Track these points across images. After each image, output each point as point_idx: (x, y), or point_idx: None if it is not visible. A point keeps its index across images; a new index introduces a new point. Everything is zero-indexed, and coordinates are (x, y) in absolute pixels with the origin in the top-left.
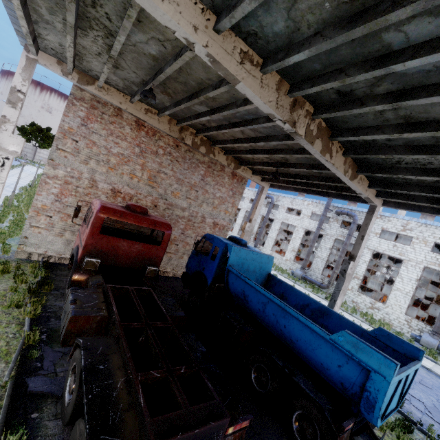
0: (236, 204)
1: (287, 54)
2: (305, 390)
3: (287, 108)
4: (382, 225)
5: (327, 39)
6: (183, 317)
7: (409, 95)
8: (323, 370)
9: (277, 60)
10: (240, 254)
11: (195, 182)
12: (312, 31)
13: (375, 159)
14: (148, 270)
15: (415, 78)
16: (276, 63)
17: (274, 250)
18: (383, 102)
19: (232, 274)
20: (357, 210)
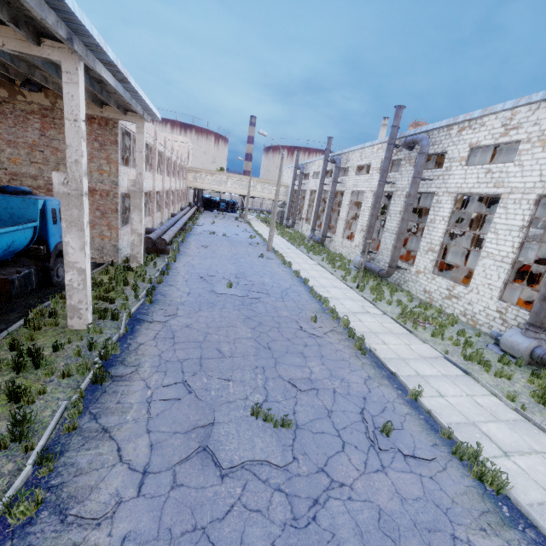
0: (114, 159)
1: None
2: None
3: None
4: (470, 138)
5: None
6: None
7: None
8: None
9: None
10: None
11: (34, 141)
12: None
13: None
14: None
15: None
16: None
17: None
18: None
19: None
20: (435, 129)
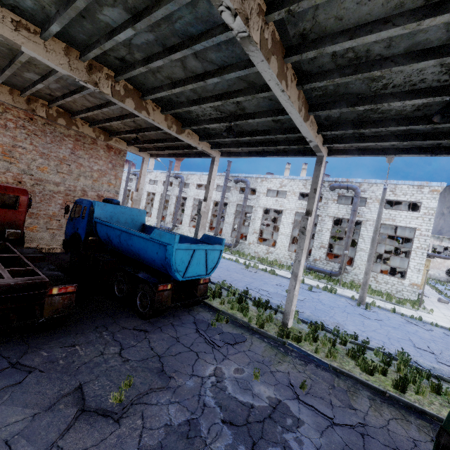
0: (120, 176)
1: (49, 25)
2: (141, 278)
3: (83, 71)
4: (267, 185)
5: (60, 16)
6: (43, 258)
7: (150, 60)
8: (154, 263)
9: (45, 30)
10: (107, 208)
11: (64, 156)
12: (54, 9)
13: (186, 115)
14: (7, 233)
15: (145, 48)
16: (45, 32)
17: (193, 226)
18: (141, 66)
19: (98, 224)
20: (249, 177)
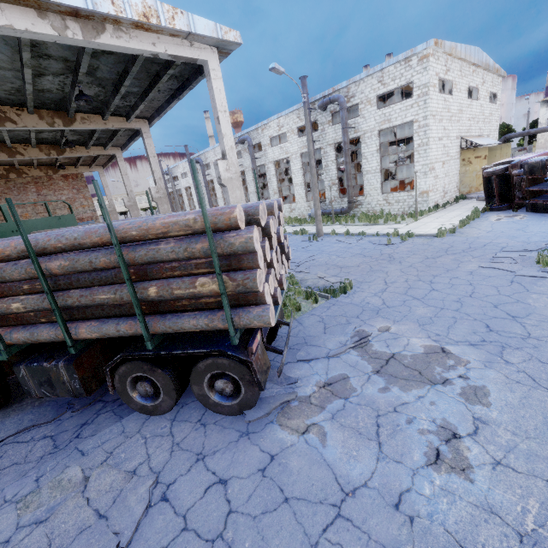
0: (89, 196)
1: None
2: None
3: None
4: (268, 134)
5: None
6: None
7: None
8: None
9: None
10: None
11: (35, 200)
12: None
13: (50, 141)
14: None
15: None
16: None
17: None
18: None
19: None
20: (251, 131)
